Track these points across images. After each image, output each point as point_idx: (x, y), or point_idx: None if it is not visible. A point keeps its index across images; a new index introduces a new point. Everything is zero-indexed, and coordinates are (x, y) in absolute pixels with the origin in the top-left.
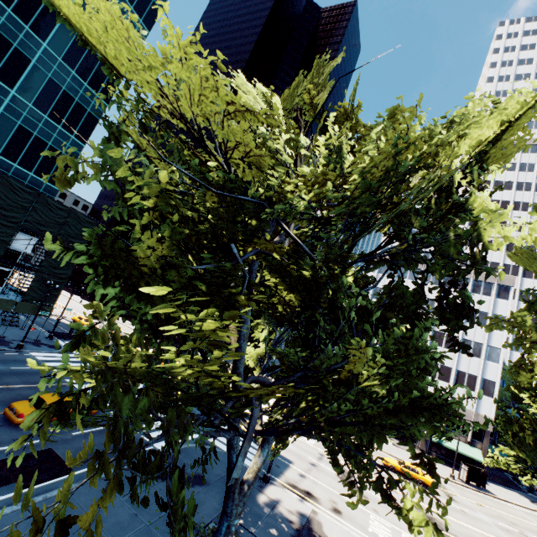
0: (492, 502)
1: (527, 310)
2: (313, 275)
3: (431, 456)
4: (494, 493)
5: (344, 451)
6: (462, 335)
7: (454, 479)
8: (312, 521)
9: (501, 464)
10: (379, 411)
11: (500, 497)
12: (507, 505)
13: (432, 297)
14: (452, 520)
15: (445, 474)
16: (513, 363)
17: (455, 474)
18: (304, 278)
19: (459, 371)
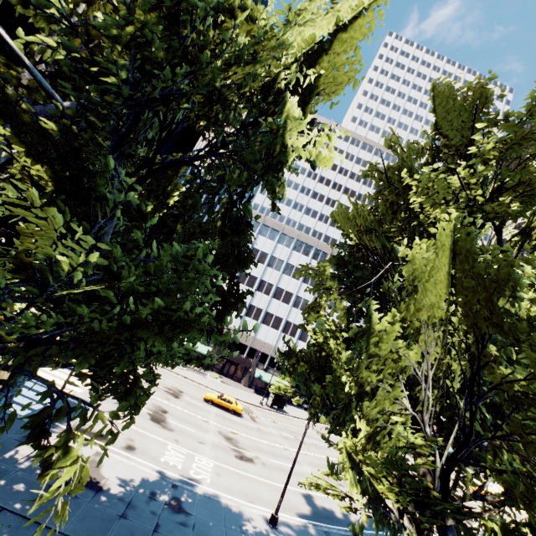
0: (284, 419)
1: (332, 263)
2: (59, 135)
3: (251, 389)
4: (288, 412)
5: (115, 389)
6: (297, 292)
7: (262, 405)
8: (90, 464)
9: (282, 390)
10: (112, 333)
11: (291, 414)
12: (294, 420)
13: (282, 258)
14: (247, 437)
15: (257, 402)
16: (310, 307)
17: (265, 401)
18: (47, 140)
19: (288, 321)
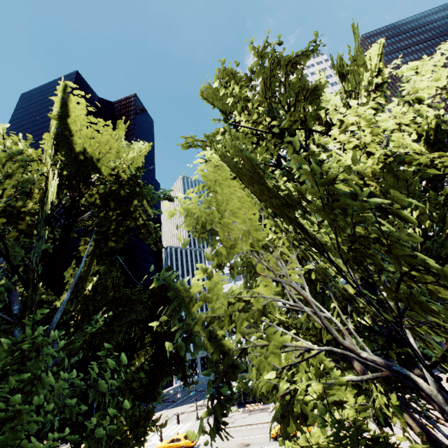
0: None
1: None
2: None
3: None
4: None
5: None
6: None
7: None
8: None
9: None
10: None
11: None
12: None
13: None
14: None
15: None
16: None
17: None
18: None
19: None
